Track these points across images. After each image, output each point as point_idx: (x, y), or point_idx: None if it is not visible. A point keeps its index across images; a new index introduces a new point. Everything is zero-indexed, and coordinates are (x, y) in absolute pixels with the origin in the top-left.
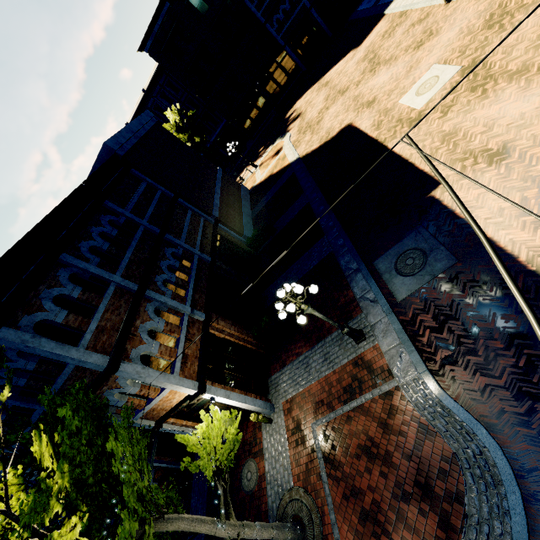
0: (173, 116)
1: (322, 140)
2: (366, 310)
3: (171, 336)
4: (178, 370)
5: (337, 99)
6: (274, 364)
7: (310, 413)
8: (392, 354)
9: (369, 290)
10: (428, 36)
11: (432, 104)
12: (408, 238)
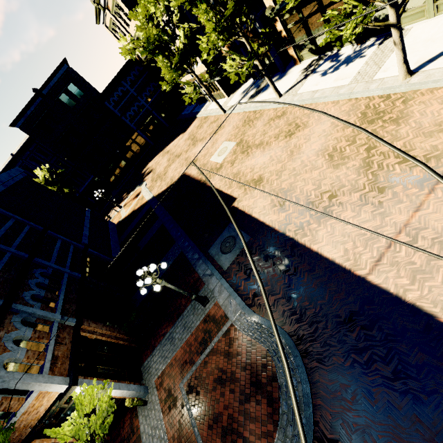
0: (42, 173)
1: (168, 184)
2: (207, 282)
3: (40, 342)
4: (47, 370)
5: (175, 160)
6: (146, 352)
7: (178, 375)
8: (226, 304)
9: (207, 269)
10: (219, 128)
11: (226, 160)
12: (225, 231)
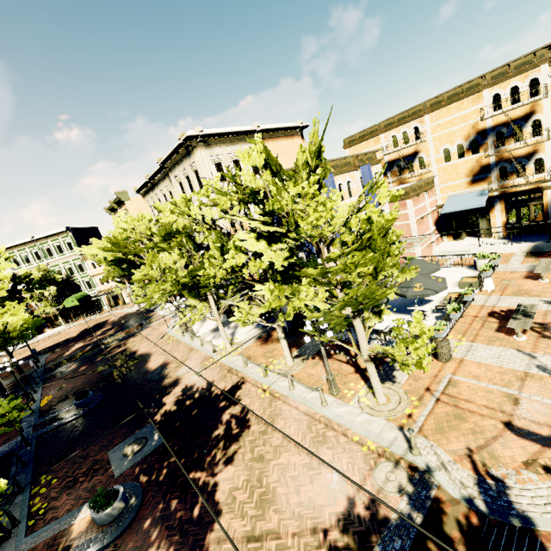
0: None
1: None
2: None
3: None
4: None
5: None
6: None
7: None
8: None
9: None
10: None
11: None
12: None
